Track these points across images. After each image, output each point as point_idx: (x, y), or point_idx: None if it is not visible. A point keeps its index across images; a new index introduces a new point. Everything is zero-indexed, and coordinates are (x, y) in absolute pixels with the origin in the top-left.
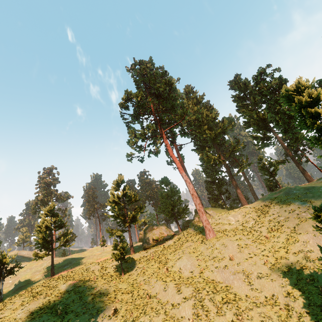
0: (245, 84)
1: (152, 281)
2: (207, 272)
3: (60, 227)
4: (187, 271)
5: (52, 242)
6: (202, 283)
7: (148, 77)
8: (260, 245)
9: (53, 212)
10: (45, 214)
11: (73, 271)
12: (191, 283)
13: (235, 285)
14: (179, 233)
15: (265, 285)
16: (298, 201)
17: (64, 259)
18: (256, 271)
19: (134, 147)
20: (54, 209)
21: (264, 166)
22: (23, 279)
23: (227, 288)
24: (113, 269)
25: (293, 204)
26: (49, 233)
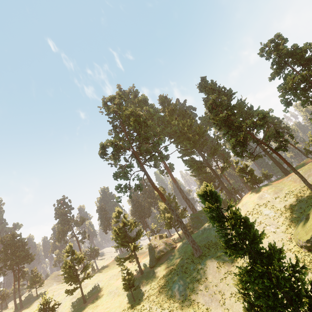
0: (211, 88)
1: (153, 308)
2: (194, 295)
3: (80, 261)
4: (180, 295)
5: (77, 276)
6: (189, 307)
7: (118, 115)
8: (234, 262)
9: (72, 250)
10: (66, 255)
11: (99, 298)
12: (181, 309)
13: (213, 307)
14: (180, 241)
15: (233, 306)
16: (267, 209)
17: (92, 282)
18: (228, 292)
19: (119, 191)
20: (72, 247)
21: (240, 169)
22: (64, 308)
23: (207, 311)
24: (128, 293)
25: (262, 214)
26: (73, 269)
